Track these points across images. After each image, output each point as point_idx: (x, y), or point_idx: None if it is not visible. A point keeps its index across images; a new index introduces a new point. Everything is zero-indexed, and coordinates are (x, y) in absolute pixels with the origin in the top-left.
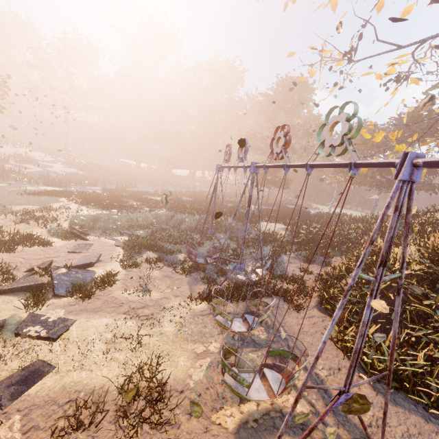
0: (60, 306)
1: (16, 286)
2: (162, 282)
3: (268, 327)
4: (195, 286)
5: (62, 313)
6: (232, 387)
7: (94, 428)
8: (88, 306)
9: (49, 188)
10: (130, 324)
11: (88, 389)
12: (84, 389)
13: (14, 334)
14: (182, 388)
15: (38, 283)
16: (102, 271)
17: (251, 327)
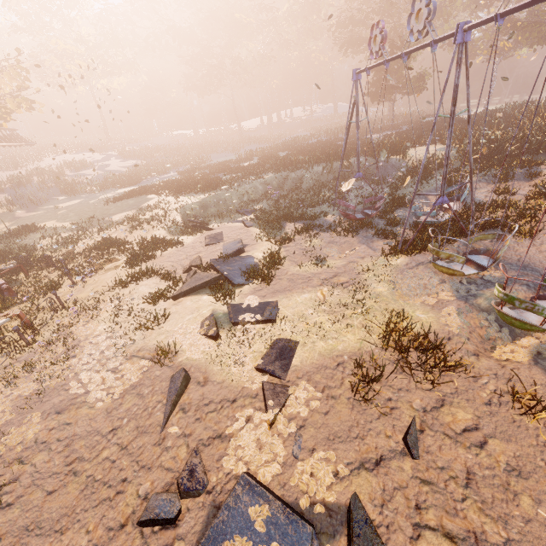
0: (248, 293)
1: (195, 285)
2: (330, 249)
3: (497, 264)
4: (373, 244)
5: (258, 299)
6: (524, 321)
7: (383, 380)
8: (276, 288)
9: (125, 189)
10: (336, 294)
11: (347, 353)
12: (343, 353)
13: (232, 324)
14: (446, 336)
15: (215, 277)
16: (258, 254)
17: (484, 266)
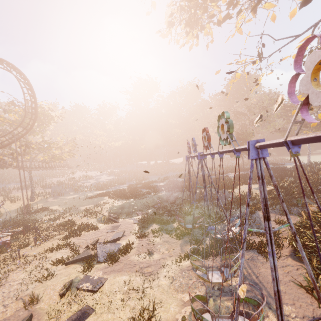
0: (100, 269)
1: (79, 257)
2: (162, 246)
3: (244, 278)
4: (185, 247)
5: (101, 274)
6: None
7: None
8: (115, 268)
9: (99, 192)
10: (139, 279)
11: None
12: None
13: (76, 288)
14: None
15: (89, 255)
16: (125, 243)
17: (226, 278)
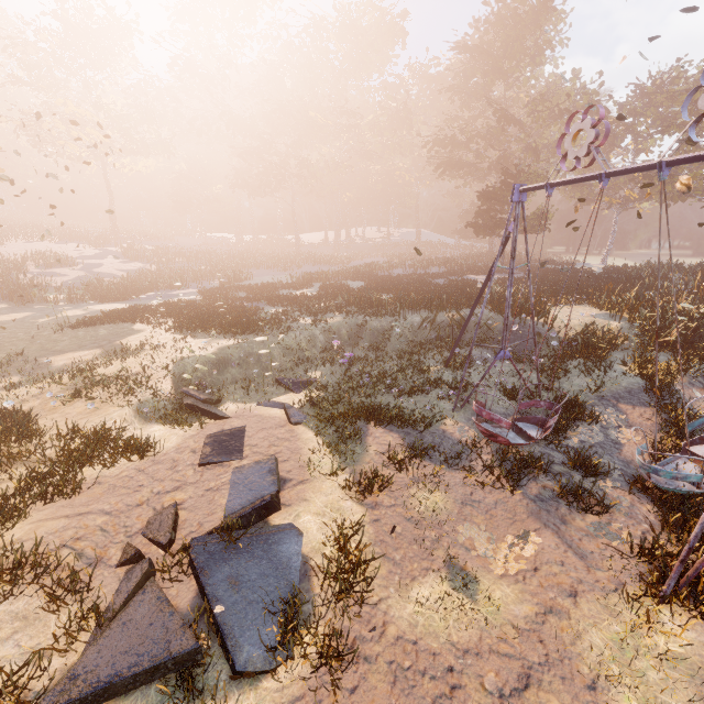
0: None
1: (116, 674)
2: (472, 527)
3: None
4: (568, 528)
5: None
6: None
7: None
8: None
9: (107, 306)
10: None
11: None
12: None
13: None
14: None
15: (181, 653)
16: (310, 522)
17: None
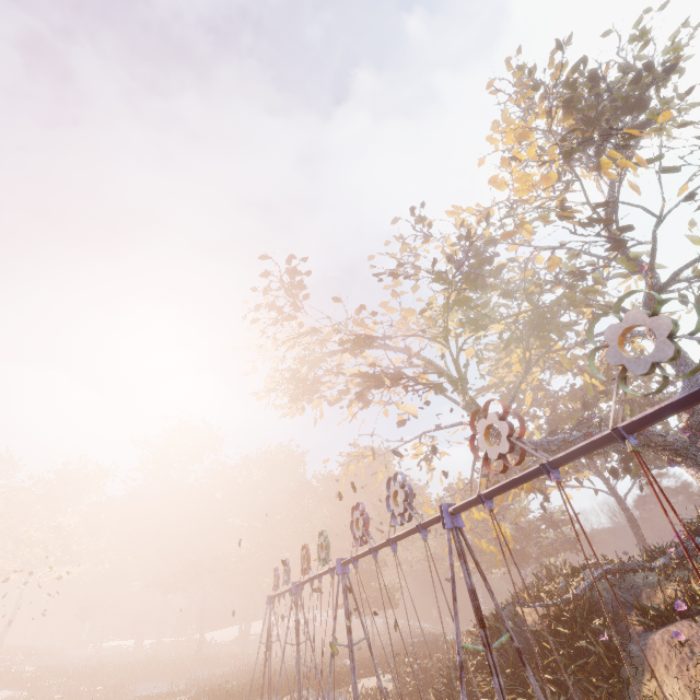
0: None
1: None
2: None
3: None
4: None
5: None
6: None
7: None
8: None
9: None
10: None
11: None
12: None
13: None
14: None
15: None
16: None
17: None
